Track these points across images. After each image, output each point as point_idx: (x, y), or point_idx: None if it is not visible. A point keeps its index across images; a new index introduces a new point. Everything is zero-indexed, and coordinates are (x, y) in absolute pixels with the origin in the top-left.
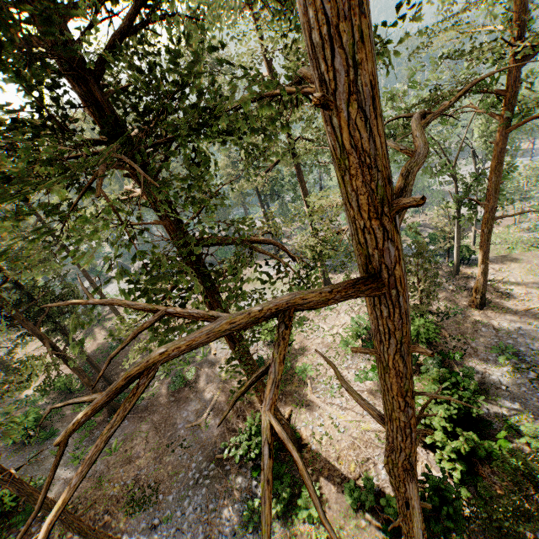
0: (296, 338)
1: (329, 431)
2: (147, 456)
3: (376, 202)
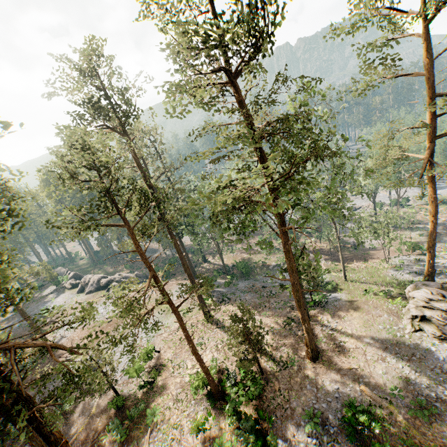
0: (164, 373)
1: None
2: None
3: None
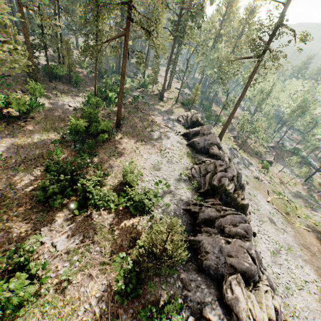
0: None
1: None
2: None
3: None
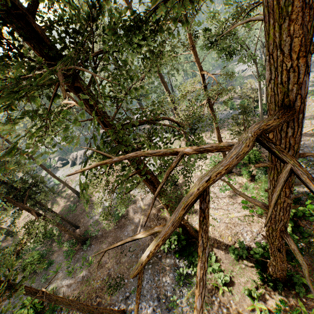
0: (179, 177)
1: (212, 223)
2: (111, 261)
3: (301, 44)
